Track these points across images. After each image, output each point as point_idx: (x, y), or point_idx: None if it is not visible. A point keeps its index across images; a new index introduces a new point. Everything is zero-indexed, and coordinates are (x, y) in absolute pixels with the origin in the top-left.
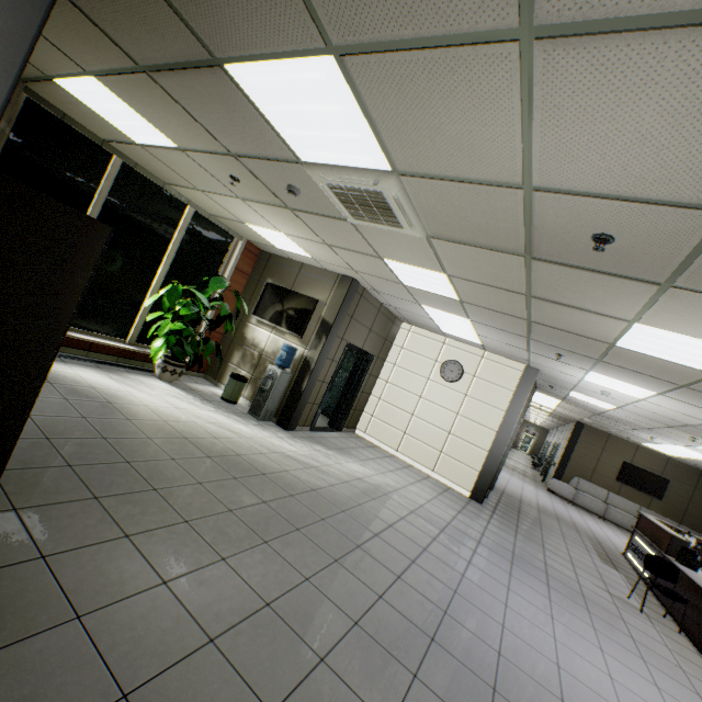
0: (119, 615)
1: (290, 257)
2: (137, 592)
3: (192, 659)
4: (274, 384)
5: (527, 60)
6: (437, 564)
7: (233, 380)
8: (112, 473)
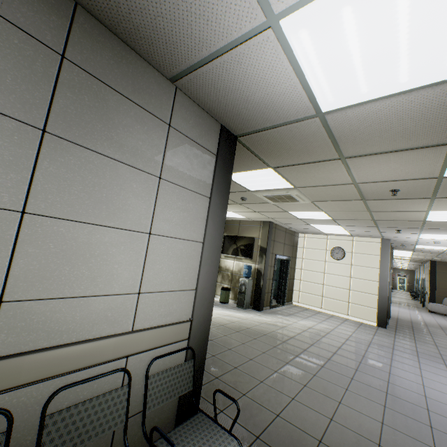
0: (255, 393)
1: (232, 219)
2: (255, 386)
3: (290, 404)
4: (246, 287)
5: (344, 161)
6: (373, 362)
7: (223, 291)
8: (210, 345)
